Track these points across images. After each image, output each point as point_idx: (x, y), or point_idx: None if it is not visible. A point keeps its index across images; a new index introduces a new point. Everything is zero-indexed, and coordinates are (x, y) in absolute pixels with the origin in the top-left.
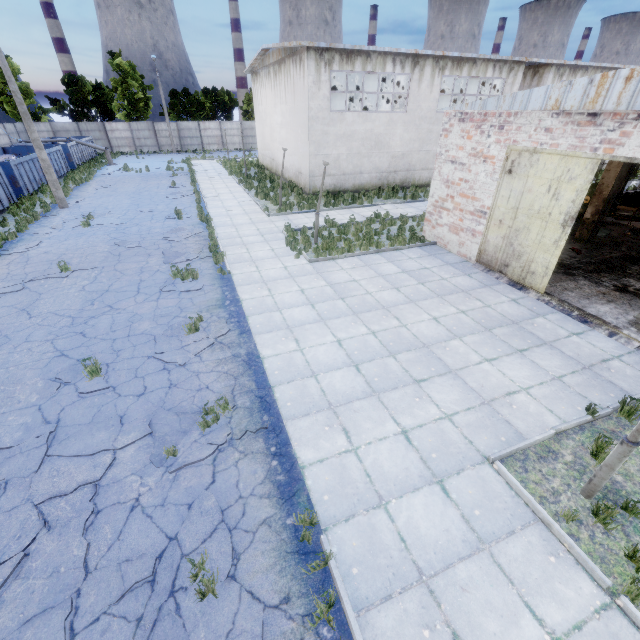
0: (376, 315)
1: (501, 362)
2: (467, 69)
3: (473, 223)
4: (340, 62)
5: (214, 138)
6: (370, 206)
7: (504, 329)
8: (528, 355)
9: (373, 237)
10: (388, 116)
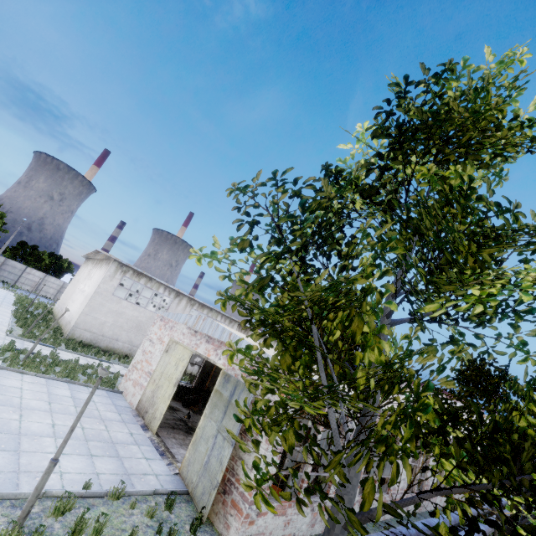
0: (6, 409)
1: (68, 456)
2: (207, 311)
3: (144, 380)
4: (132, 274)
5: (32, 281)
6: (106, 361)
7: (100, 443)
8: (95, 458)
9: (78, 373)
10: (152, 314)
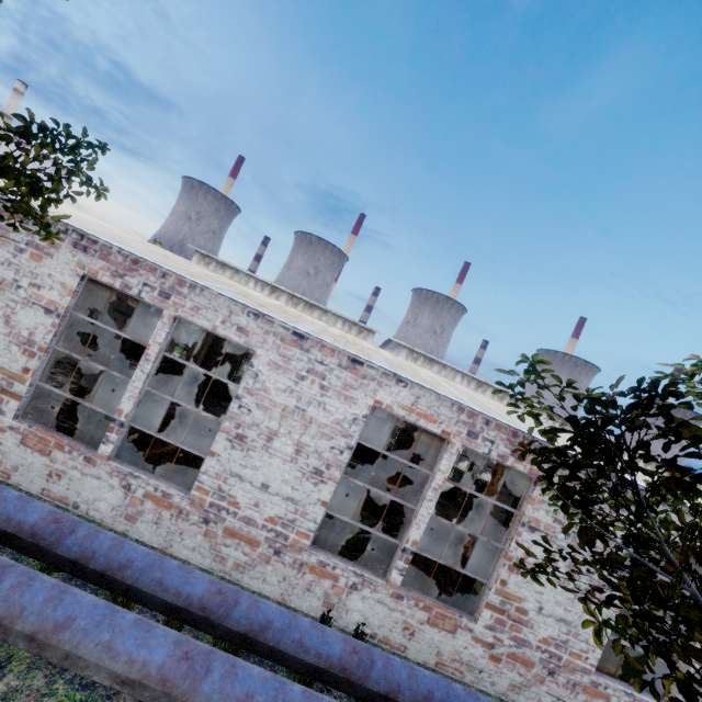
0: None
1: None
2: (318, 314)
3: None
4: (216, 267)
5: None
6: None
7: None
8: None
9: None
10: None
